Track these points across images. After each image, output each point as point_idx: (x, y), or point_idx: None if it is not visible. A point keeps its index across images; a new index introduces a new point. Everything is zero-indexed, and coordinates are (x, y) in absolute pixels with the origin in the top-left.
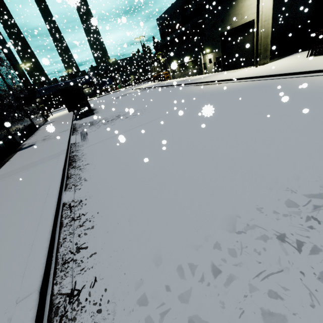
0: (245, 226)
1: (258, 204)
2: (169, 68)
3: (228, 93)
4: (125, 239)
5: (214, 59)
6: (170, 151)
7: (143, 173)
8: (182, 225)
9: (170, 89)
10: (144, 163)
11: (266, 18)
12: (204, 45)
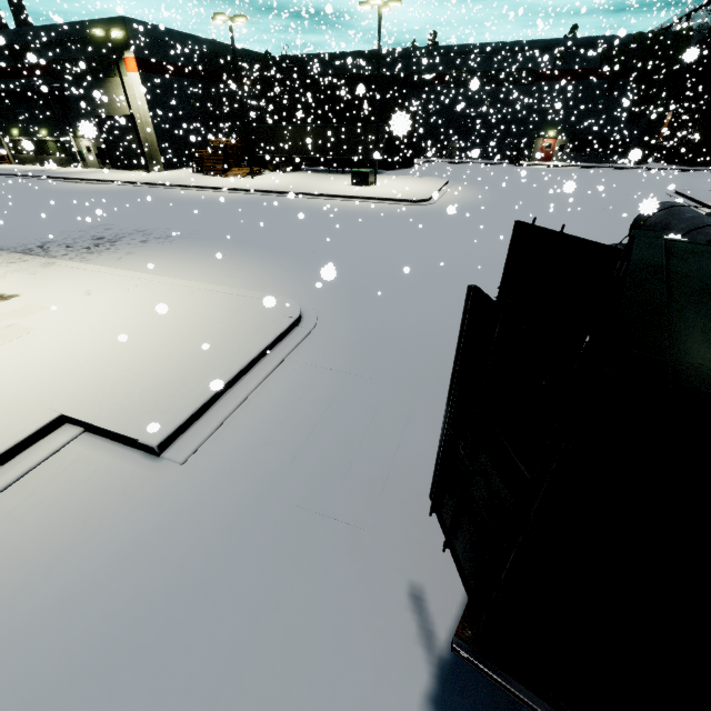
0: (68, 231)
1: (77, 228)
2: (4, 142)
3: (100, 193)
4: (2, 240)
5: (95, 149)
6: (27, 221)
7: (2, 229)
8: (37, 235)
9: (15, 180)
10: (1, 227)
11: (146, 120)
12: (73, 123)
